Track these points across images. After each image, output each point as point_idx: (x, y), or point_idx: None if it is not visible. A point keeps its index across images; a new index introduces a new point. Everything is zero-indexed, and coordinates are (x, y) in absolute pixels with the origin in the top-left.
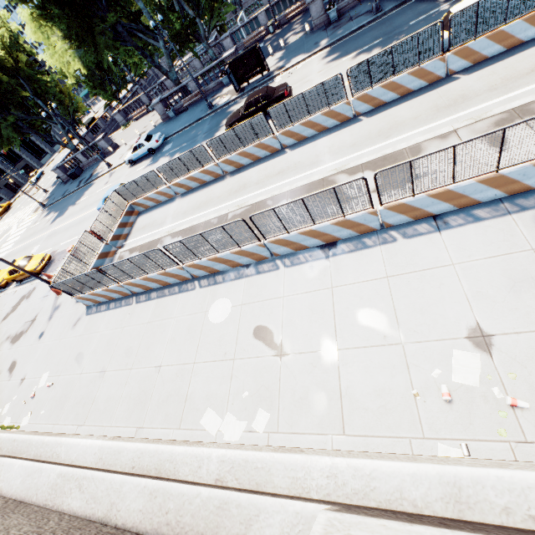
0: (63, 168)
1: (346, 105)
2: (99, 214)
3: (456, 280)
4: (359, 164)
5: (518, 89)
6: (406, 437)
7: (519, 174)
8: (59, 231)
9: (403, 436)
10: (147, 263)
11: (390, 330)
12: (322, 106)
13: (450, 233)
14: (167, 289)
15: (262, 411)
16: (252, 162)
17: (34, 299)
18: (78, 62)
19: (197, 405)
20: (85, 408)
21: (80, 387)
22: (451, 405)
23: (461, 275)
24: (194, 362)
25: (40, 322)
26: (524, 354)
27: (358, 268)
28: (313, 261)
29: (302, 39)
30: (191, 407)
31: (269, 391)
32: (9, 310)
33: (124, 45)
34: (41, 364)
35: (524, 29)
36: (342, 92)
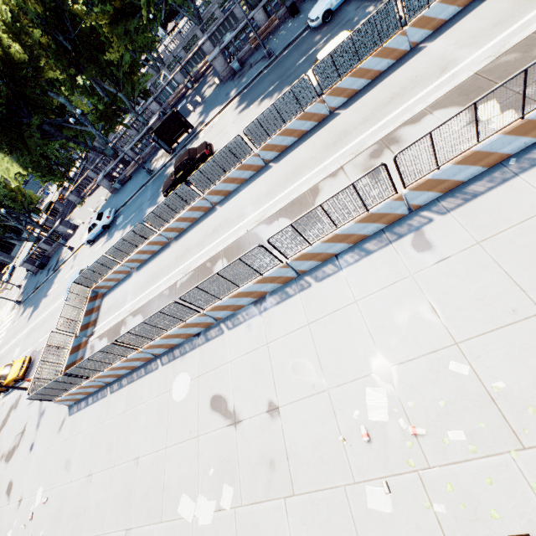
0: (30, 260)
1: (255, 157)
2: (62, 310)
3: (359, 317)
4: (273, 213)
5: (384, 118)
6: (341, 485)
7: (386, 208)
8: (36, 327)
9: (339, 485)
10: (107, 356)
11: (317, 378)
12: (234, 163)
13: (350, 270)
14: (135, 373)
15: (226, 486)
16: (190, 224)
17: (21, 408)
18: (16, 166)
19: (173, 492)
20: (79, 519)
21: (72, 497)
22: (371, 444)
23: (362, 311)
24: (166, 447)
25: (29, 432)
26: (417, 381)
27: (285, 320)
28: (249, 319)
29: (215, 92)
30: (169, 496)
31: (230, 463)
32: (0, 425)
33: (55, 140)
34: (35, 480)
35: (378, 62)
36: (246, 148)
